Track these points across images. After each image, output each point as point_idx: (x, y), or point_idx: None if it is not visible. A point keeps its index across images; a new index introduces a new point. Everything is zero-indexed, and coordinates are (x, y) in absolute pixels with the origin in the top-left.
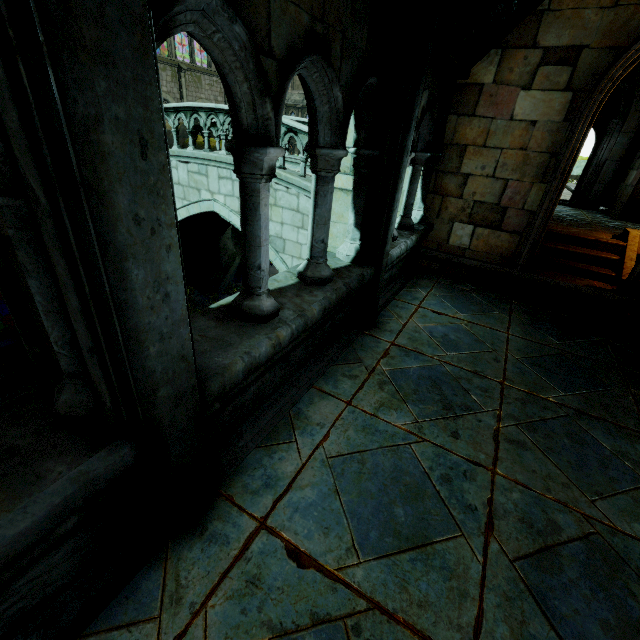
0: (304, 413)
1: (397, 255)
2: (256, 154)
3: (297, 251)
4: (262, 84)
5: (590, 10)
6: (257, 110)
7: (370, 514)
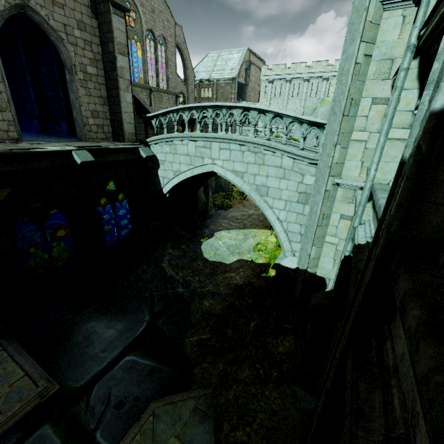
0: None
1: None
2: None
3: (278, 194)
4: None
5: None
6: None
7: None
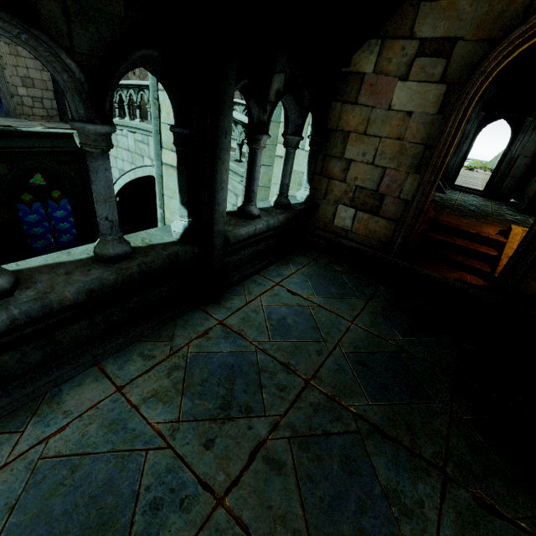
0: (61, 396)
1: (249, 233)
2: None
3: None
4: None
5: (465, 1)
6: None
7: None
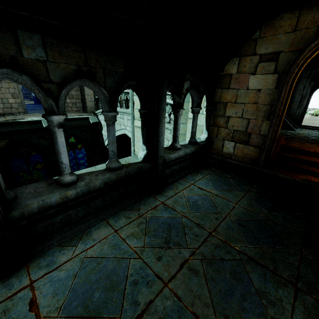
0: (91, 233)
1: (175, 157)
2: (49, 118)
3: None
4: (45, 93)
5: (281, 34)
6: (47, 102)
7: (81, 292)
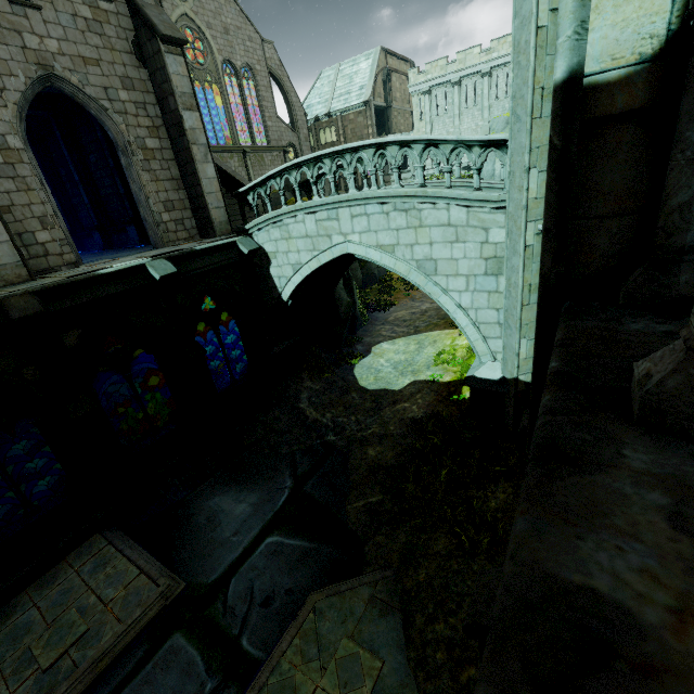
0: None
1: None
2: None
3: (452, 268)
4: None
5: None
6: None
7: None
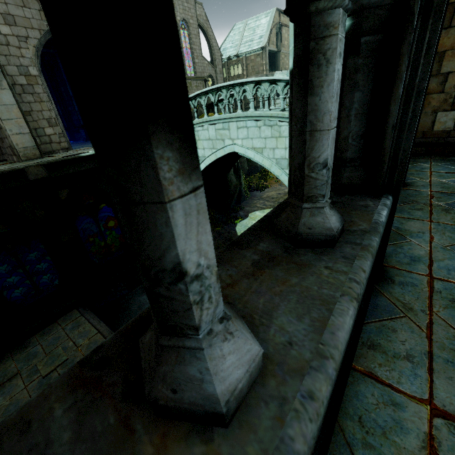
0: (402, 228)
1: None
2: None
3: None
4: None
5: None
6: None
7: None
